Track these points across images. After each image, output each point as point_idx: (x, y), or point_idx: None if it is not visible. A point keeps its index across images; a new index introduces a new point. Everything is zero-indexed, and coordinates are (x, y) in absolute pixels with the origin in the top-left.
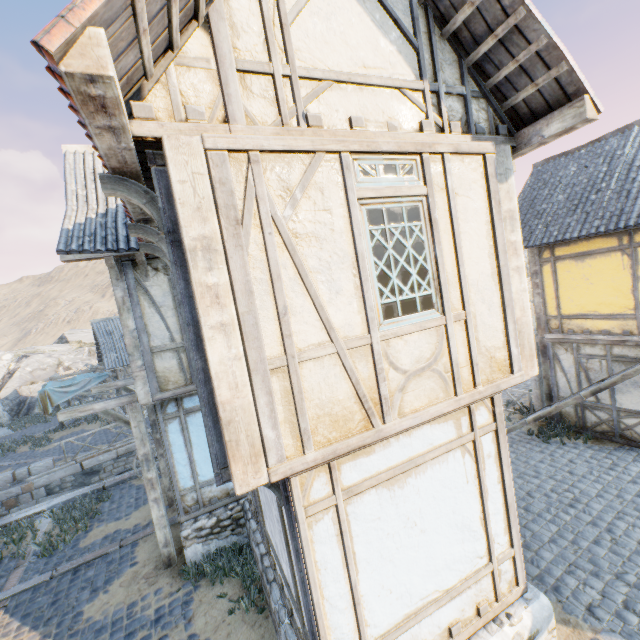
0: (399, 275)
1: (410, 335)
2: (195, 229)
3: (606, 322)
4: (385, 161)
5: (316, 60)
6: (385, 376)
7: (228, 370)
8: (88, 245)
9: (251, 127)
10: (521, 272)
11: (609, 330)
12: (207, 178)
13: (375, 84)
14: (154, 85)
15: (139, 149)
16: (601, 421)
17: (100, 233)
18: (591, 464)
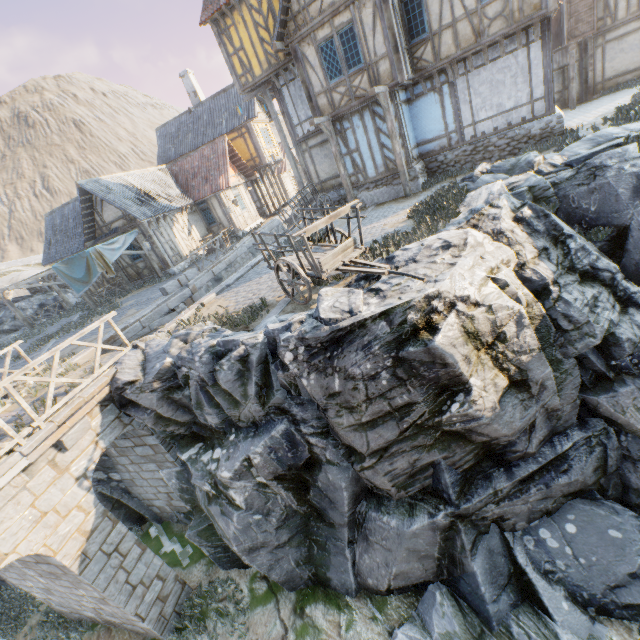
0: None
1: None
2: None
3: None
4: None
5: None
6: None
7: None
8: None
9: None
10: None
11: None
12: None
13: None
14: None
15: None
16: None
17: None
18: None
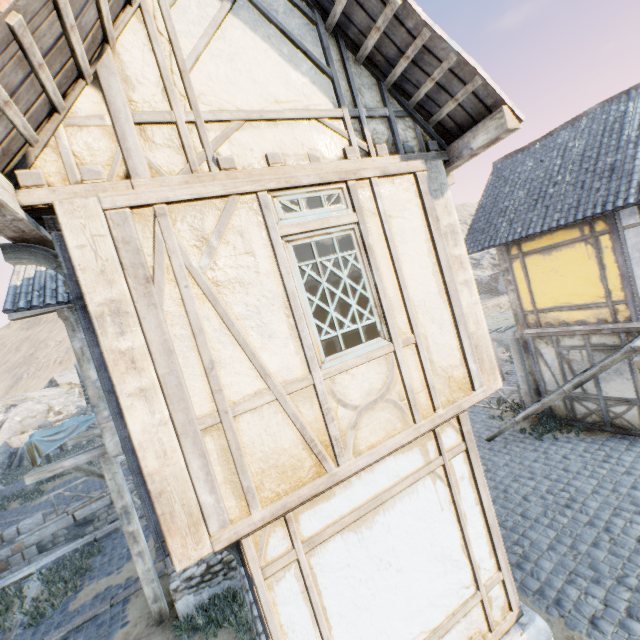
0: (337, 308)
1: (357, 368)
2: (101, 294)
3: (580, 312)
4: (308, 194)
5: (223, 102)
6: (333, 416)
7: (153, 438)
8: (37, 300)
9: (156, 179)
10: (470, 285)
11: (584, 320)
12: (109, 239)
13: (290, 118)
14: (42, 150)
15: (35, 216)
16: (590, 412)
17: (50, 286)
18: (585, 458)
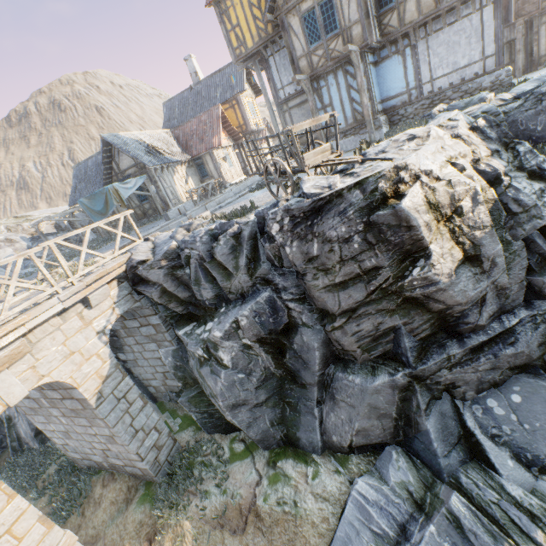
0: None
1: None
2: None
3: None
4: None
5: None
6: None
7: None
8: None
9: None
10: None
11: None
12: None
13: None
14: None
15: None
16: None
17: None
18: None
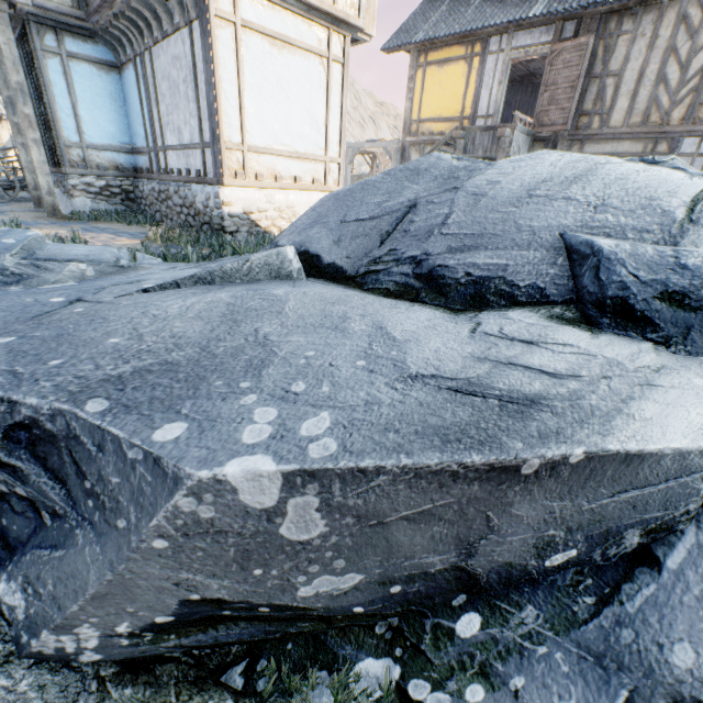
0: None
1: None
2: None
3: (444, 125)
4: None
5: None
6: None
7: None
8: None
9: None
10: None
11: (444, 132)
12: None
13: None
14: None
15: None
16: None
17: None
18: None
